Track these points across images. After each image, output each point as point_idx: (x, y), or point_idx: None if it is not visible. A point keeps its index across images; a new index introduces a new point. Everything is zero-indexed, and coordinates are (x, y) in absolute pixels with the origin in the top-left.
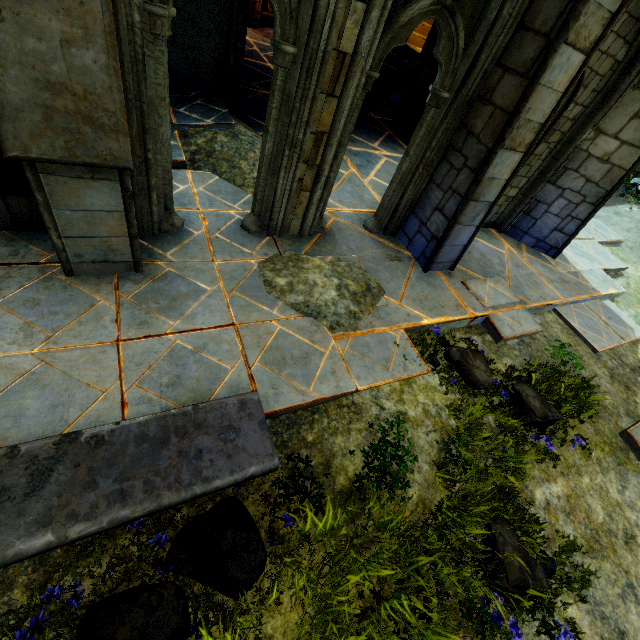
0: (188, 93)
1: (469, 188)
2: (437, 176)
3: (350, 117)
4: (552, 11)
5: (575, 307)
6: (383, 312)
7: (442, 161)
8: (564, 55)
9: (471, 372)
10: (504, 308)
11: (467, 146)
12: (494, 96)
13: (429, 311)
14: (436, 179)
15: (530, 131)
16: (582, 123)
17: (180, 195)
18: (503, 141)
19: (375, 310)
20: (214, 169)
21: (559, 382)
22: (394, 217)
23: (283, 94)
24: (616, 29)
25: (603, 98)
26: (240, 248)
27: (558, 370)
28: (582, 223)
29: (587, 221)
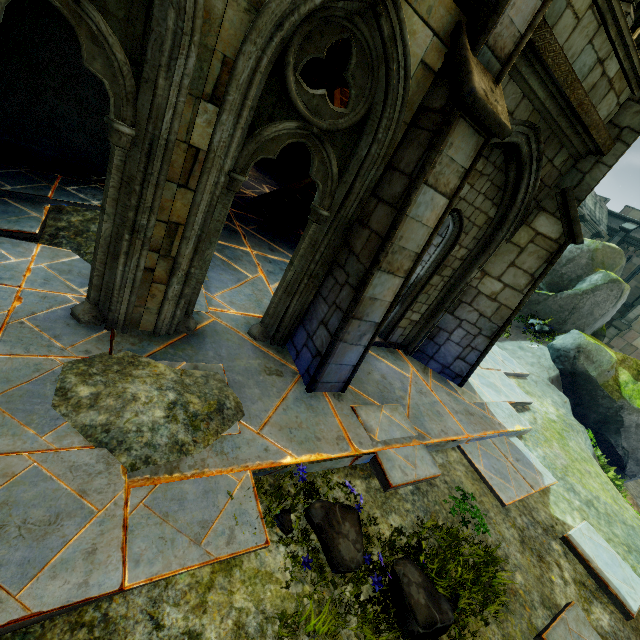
0: (89, 176)
1: (349, 305)
2: (324, 289)
3: (210, 213)
4: (413, 157)
5: (481, 444)
6: (230, 444)
7: (329, 275)
8: (427, 195)
9: (333, 544)
10: (398, 443)
11: (349, 264)
12: (371, 221)
13: (298, 444)
14: (323, 292)
15: (407, 258)
16: (469, 263)
17: (3, 267)
18: (378, 263)
19: (218, 440)
20: (78, 248)
21: (457, 554)
22: (281, 326)
23: (123, 175)
24: (483, 192)
25: (484, 245)
26: (50, 340)
27: (458, 533)
28: (481, 354)
29: (486, 353)
